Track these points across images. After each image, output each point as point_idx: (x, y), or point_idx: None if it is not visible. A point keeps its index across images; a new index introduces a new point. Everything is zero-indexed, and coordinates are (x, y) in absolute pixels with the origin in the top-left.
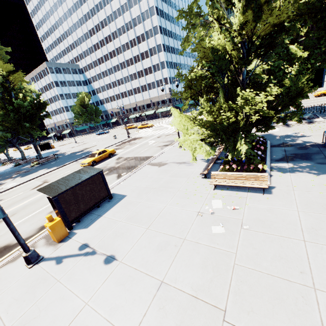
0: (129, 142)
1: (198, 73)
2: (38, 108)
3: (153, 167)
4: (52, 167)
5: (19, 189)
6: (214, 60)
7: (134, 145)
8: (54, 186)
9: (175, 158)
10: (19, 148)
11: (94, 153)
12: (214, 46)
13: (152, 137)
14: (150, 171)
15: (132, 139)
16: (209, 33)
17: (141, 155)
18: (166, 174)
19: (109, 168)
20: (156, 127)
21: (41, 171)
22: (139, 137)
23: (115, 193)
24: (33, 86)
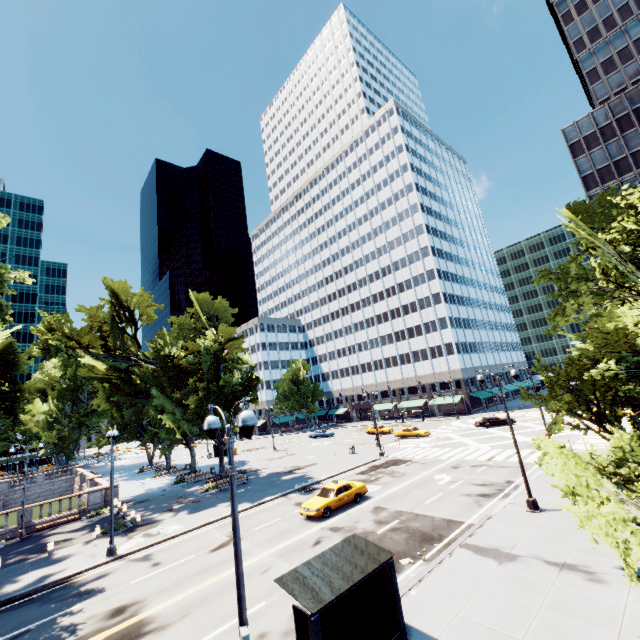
0: (387, 469)
1: (601, 374)
2: (246, 389)
3: (482, 559)
4: (242, 501)
5: (186, 542)
6: (639, 356)
7: (401, 480)
8: (306, 578)
9: (536, 545)
10: (193, 450)
11: (328, 487)
12: (638, 334)
13: (438, 465)
14: (479, 571)
15: (391, 461)
16: (609, 310)
17: (432, 512)
18: (533, 595)
19: (363, 533)
20: (435, 437)
21: (222, 506)
22: (407, 460)
23: (408, 625)
24: (247, 355)
